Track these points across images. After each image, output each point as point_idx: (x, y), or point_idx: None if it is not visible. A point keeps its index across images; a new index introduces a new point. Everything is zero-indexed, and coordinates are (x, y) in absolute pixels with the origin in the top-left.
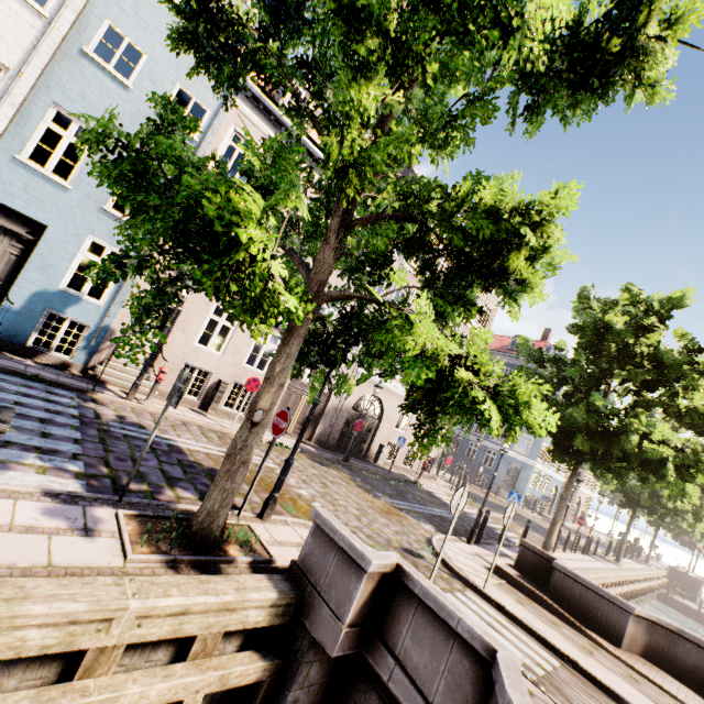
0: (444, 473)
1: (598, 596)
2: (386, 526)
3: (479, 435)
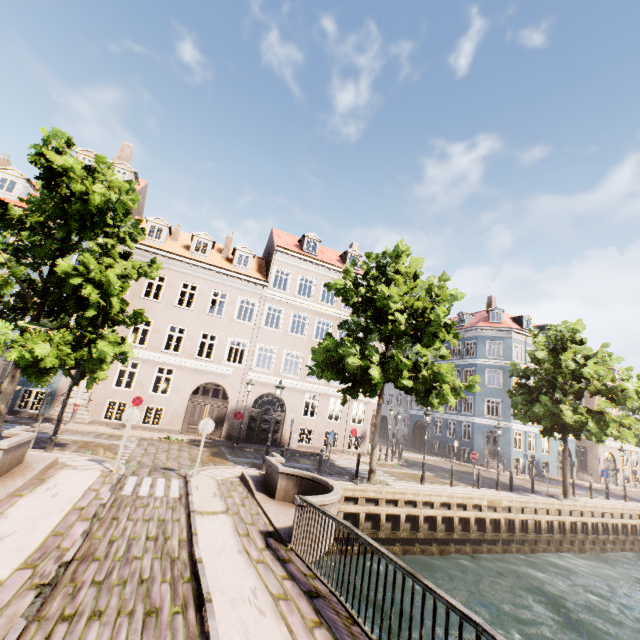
0: (395, 451)
1: (274, 469)
2: (179, 462)
3: (452, 412)
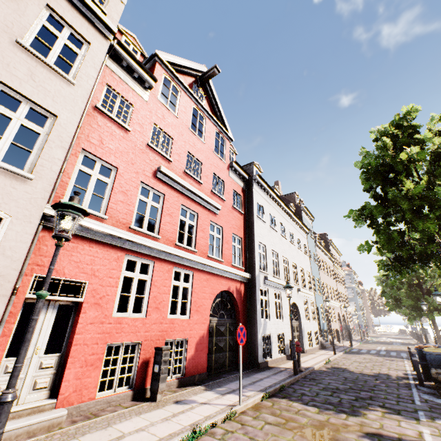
0: None
1: None
2: None
3: None
